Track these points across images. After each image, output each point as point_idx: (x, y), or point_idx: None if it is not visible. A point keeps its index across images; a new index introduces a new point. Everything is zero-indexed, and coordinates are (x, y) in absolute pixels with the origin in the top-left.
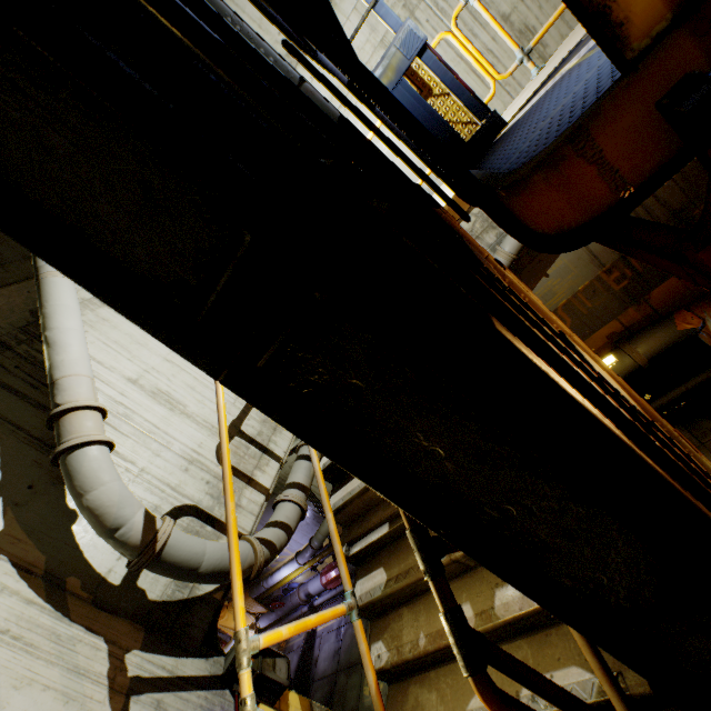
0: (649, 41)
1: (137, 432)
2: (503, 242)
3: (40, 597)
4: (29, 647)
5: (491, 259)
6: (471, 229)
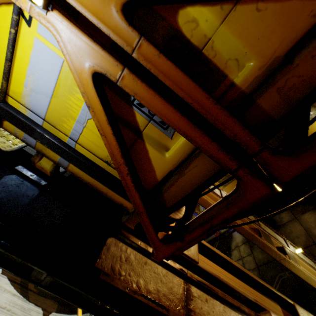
0: (133, 210)
1: None
2: None
3: (18, 292)
4: (13, 313)
5: None
6: None
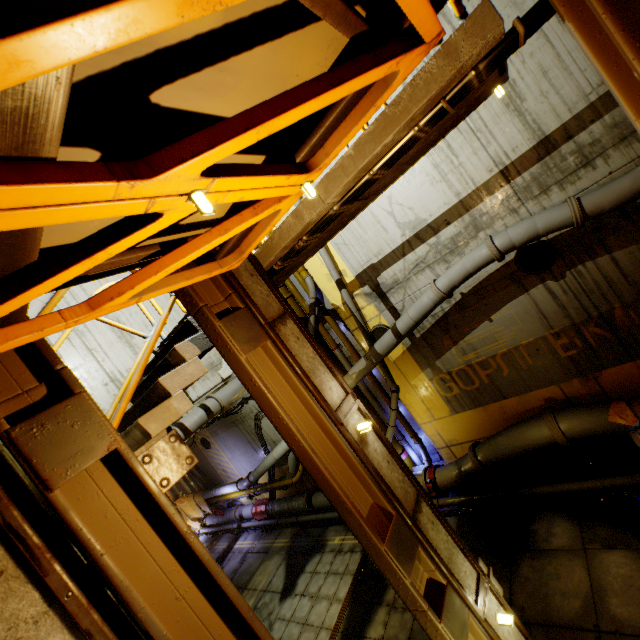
0: None
1: (84, 346)
2: (438, 278)
3: None
4: None
5: (205, 310)
6: (424, 257)
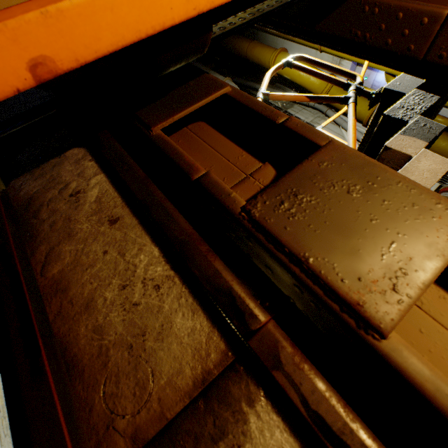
0: None
1: None
2: None
3: None
4: None
5: None
6: None
